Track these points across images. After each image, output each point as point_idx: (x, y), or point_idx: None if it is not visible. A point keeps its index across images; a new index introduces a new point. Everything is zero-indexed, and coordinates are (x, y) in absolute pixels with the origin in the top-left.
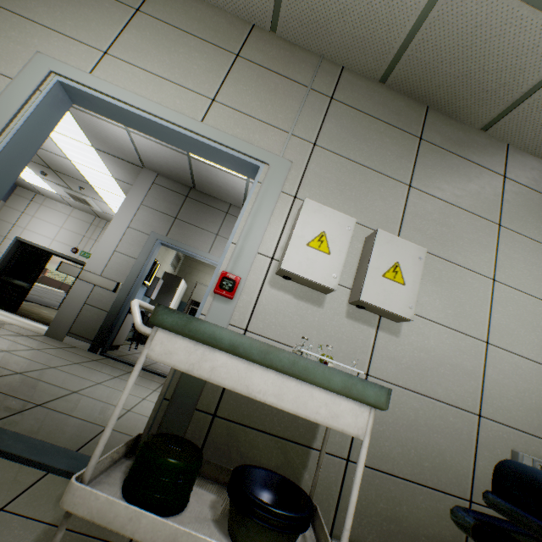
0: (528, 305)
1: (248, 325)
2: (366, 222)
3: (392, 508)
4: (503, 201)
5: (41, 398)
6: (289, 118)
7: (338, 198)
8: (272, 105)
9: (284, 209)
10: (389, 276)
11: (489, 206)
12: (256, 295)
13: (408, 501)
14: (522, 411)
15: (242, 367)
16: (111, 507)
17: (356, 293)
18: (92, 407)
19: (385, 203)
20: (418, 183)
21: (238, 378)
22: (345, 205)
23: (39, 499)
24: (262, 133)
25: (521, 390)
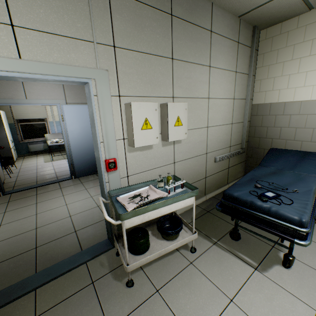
0: (219, 103)
1: (128, 174)
2: (158, 94)
3: None
4: (211, 50)
5: (31, 244)
6: (86, 25)
7: (141, 85)
8: (67, 14)
9: (117, 107)
10: (176, 125)
11: (206, 56)
12: (125, 160)
13: None
14: (217, 144)
15: (157, 210)
16: (141, 262)
17: (165, 137)
18: (56, 228)
19: (164, 77)
20: (176, 54)
21: (157, 213)
22: (146, 88)
23: (97, 271)
24: (74, 50)
25: (216, 138)
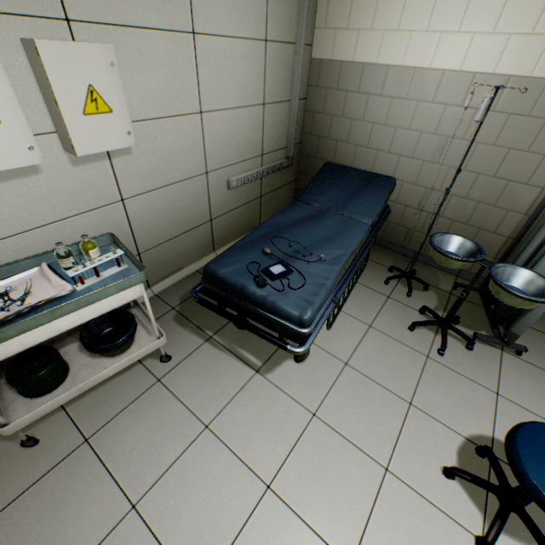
0: (226, 51)
1: None
2: None
3: (174, 253)
4: None
5: None
6: None
7: None
8: None
9: None
10: (91, 111)
11: None
12: None
13: (181, 245)
14: (230, 152)
15: (43, 328)
16: (38, 413)
17: (68, 144)
18: None
19: None
20: None
21: (46, 333)
22: None
23: None
24: None
25: (228, 138)
